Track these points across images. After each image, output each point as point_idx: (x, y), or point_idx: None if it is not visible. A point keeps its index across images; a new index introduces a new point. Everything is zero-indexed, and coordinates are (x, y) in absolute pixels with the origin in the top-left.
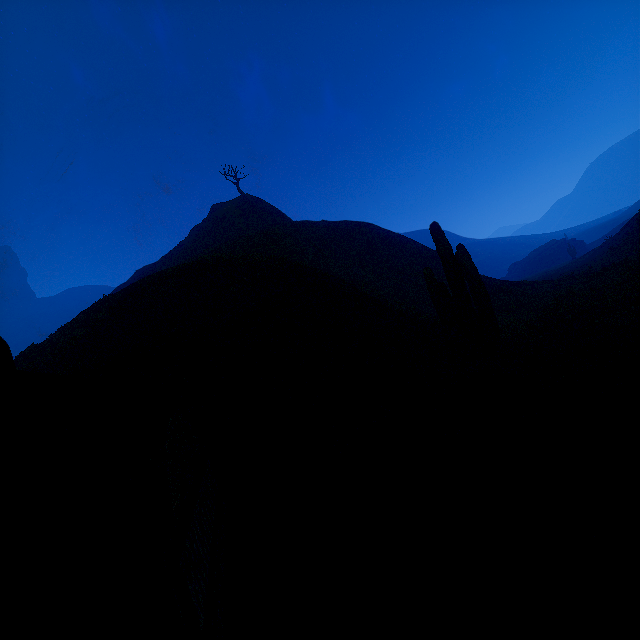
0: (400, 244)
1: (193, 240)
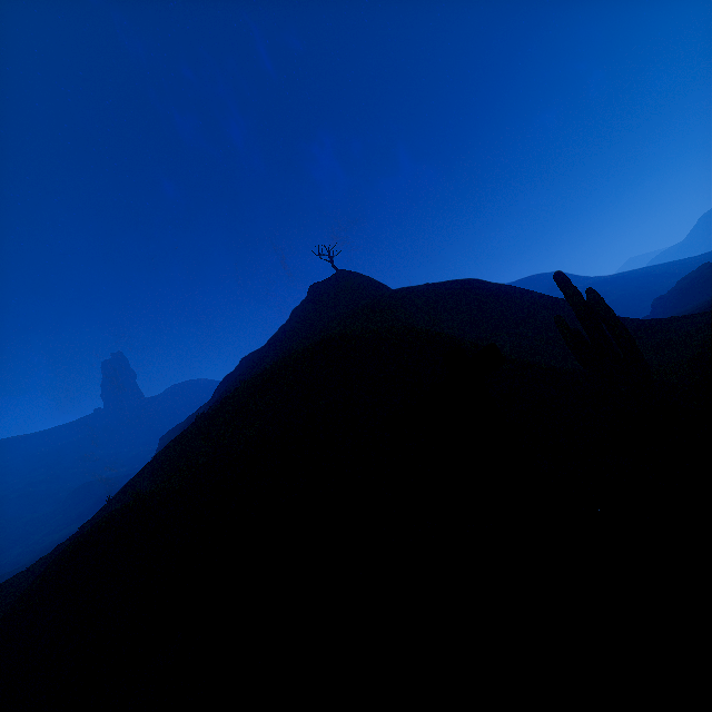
0: (513, 296)
1: (296, 322)
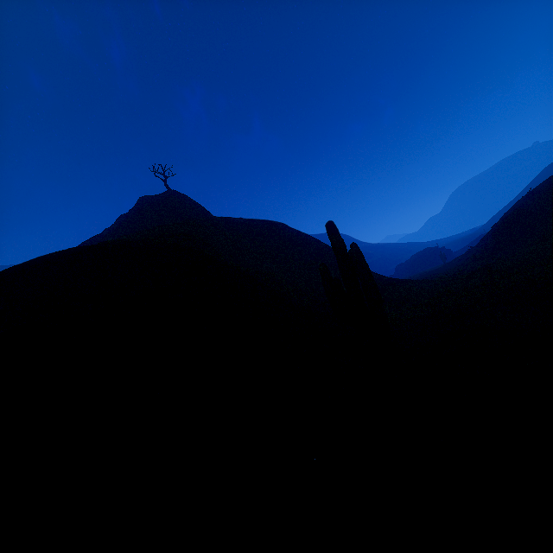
0: (307, 242)
1: (117, 227)
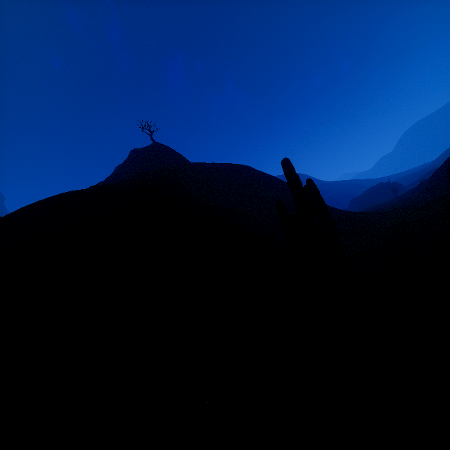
0: (269, 182)
1: (114, 175)
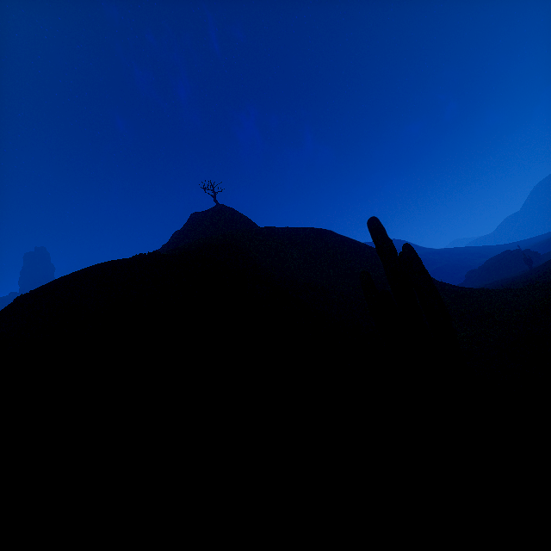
0: (357, 249)
1: (170, 243)
